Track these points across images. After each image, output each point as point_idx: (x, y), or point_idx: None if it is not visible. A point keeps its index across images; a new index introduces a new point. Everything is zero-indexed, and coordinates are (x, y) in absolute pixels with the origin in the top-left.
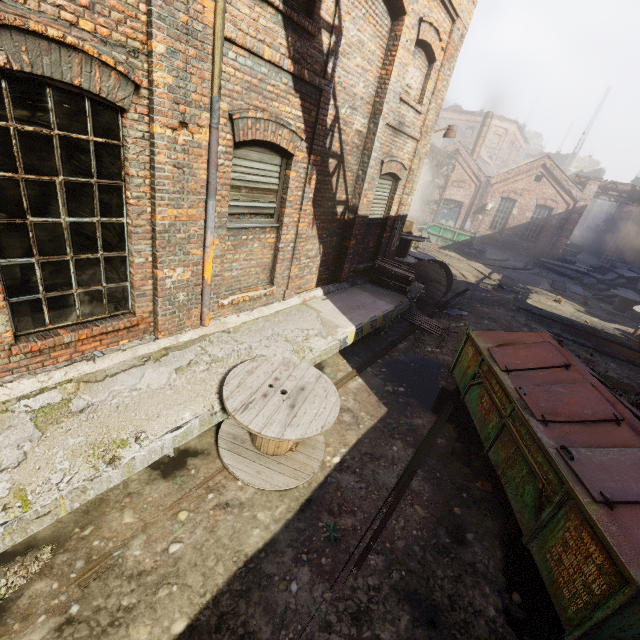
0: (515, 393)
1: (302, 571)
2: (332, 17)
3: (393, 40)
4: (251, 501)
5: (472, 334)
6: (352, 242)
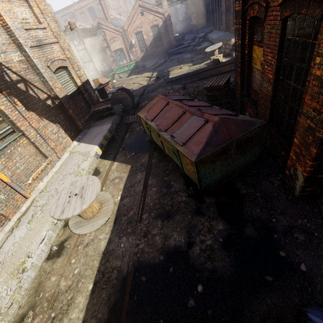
0: (156, 127)
1: (123, 239)
2: None
3: None
4: (95, 236)
5: (138, 114)
6: (70, 111)
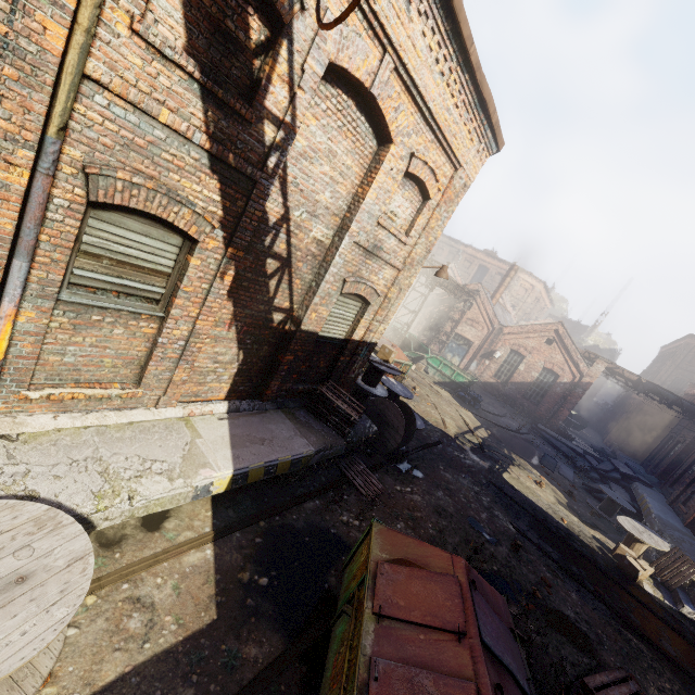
0: (365, 669)
1: None
2: (283, 112)
3: (376, 163)
4: None
5: (374, 528)
6: (288, 357)
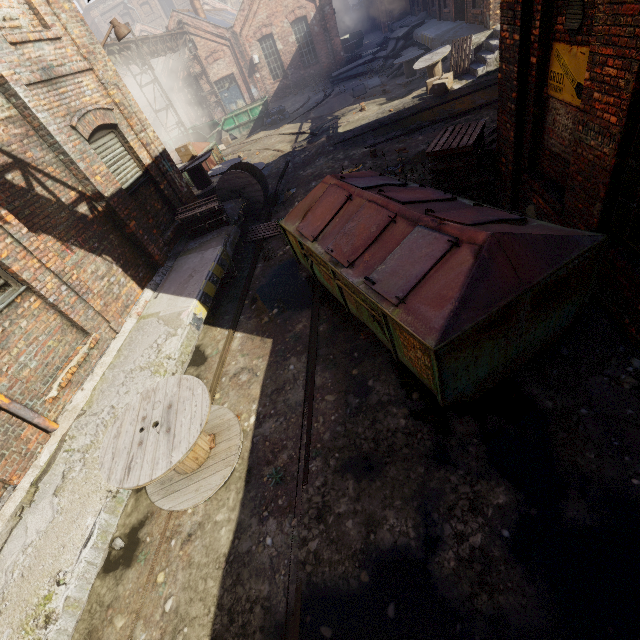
0: (327, 256)
1: (269, 524)
2: None
3: None
4: (206, 515)
5: (282, 224)
6: (132, 225)
